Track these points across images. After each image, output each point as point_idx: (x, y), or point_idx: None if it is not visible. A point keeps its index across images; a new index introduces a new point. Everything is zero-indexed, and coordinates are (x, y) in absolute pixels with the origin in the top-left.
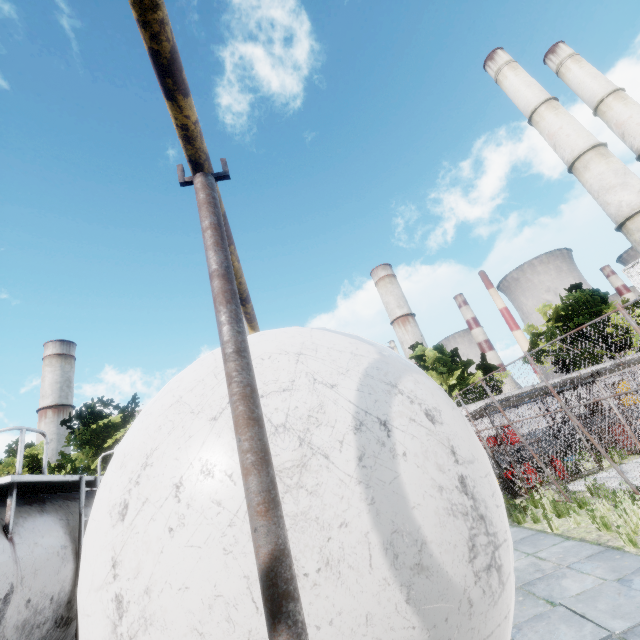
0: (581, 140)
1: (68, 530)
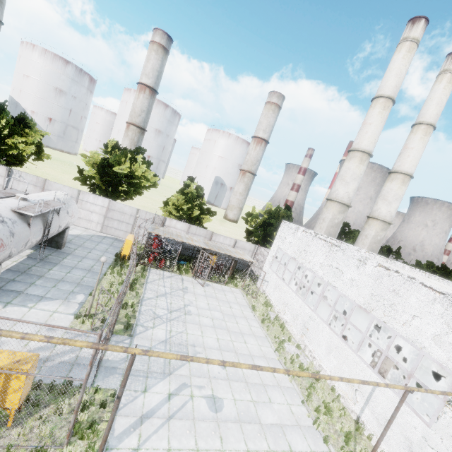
0: (366, 142)
1: None
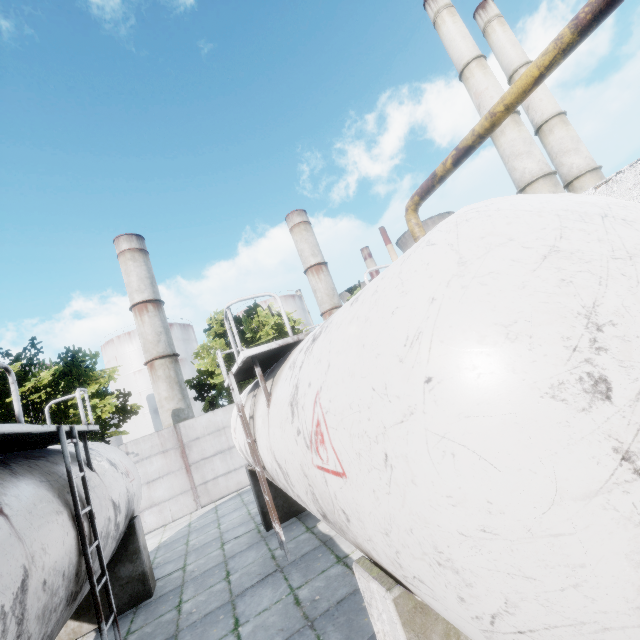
0: None
1: (55, 493)
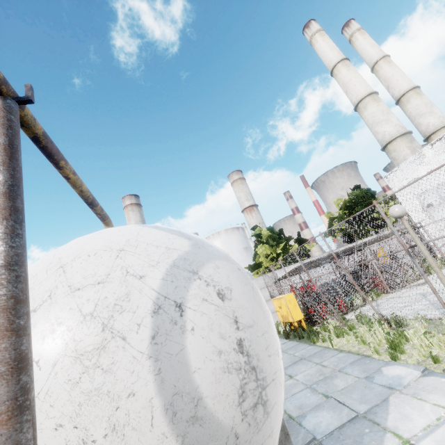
0: (363, 89)
1: None
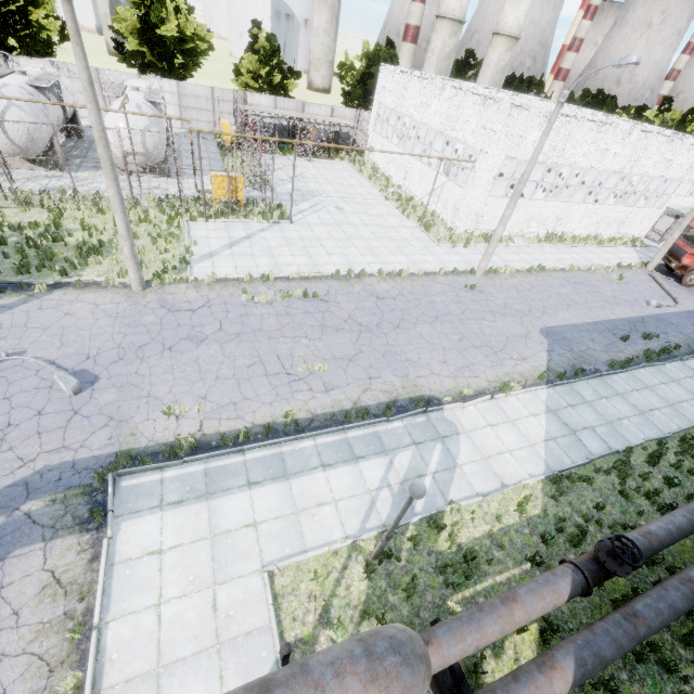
0: None
1: (57, 99)
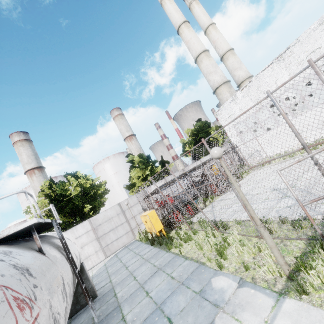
0: (199, 46)
1: None
